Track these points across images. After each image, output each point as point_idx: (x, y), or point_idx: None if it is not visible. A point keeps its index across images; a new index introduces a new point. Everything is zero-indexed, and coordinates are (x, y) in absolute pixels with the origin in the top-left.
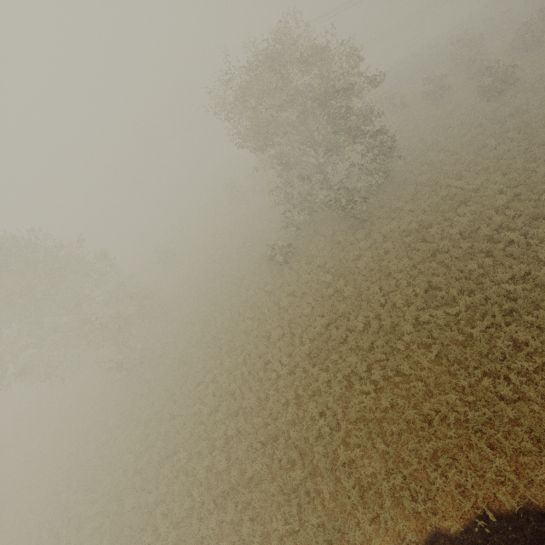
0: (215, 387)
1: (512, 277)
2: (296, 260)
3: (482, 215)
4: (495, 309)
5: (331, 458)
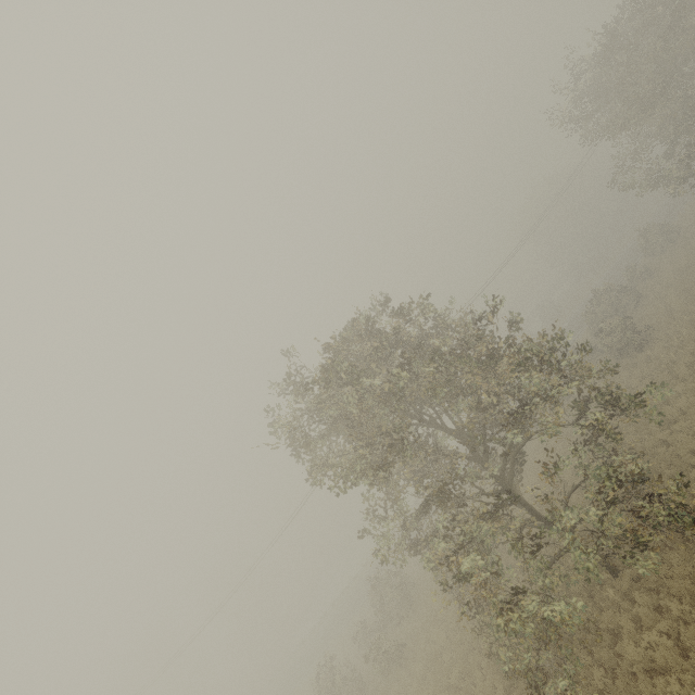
0: None
1: None
2: None
3: None
4: None
5: None
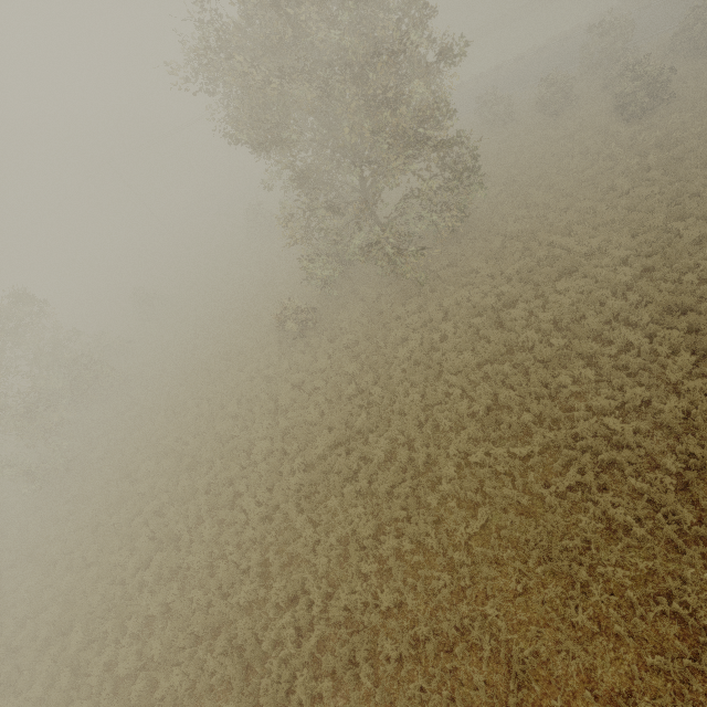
0: (158, 524)
1: (621, 404)
2: (319, 332)
3: (591, 297)
4: (585, 459)
5: (287, 687)
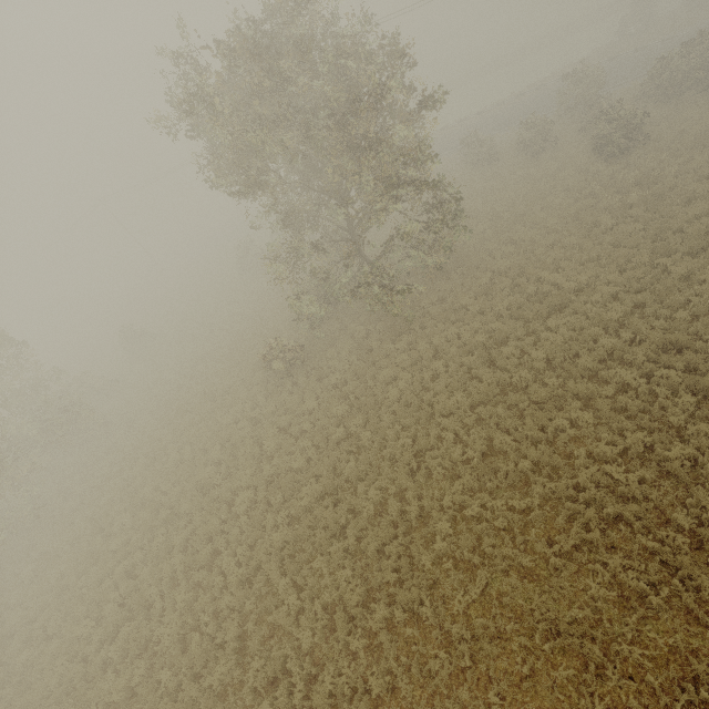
0: (129, 588)
1: (623, 450)
2: (308, 371)
3: (583, 334)
4: (590, 514)
5: None
